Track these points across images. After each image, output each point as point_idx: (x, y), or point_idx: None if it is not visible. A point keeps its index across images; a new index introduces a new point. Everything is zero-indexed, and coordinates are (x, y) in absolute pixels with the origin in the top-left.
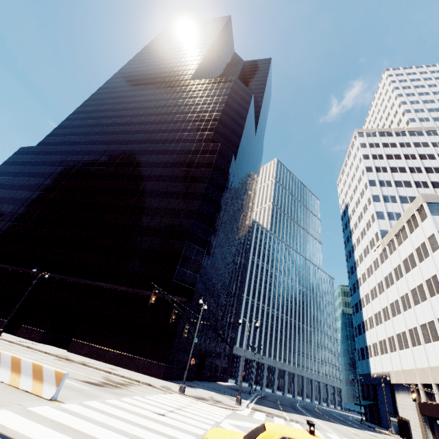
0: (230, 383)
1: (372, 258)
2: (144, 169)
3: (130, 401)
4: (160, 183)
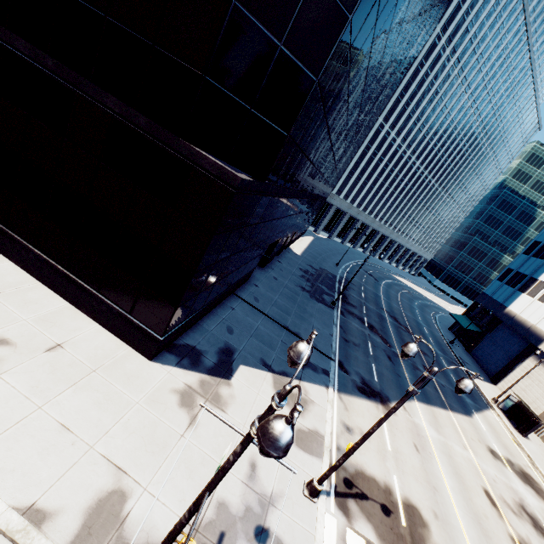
0: (308, 238)
1: None
2: None
3: None
4: None
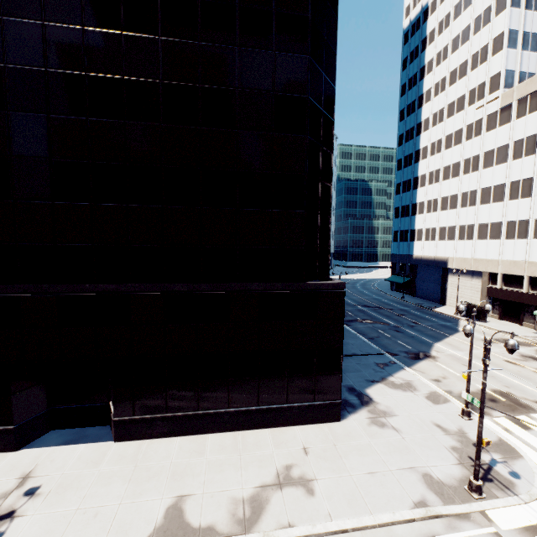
0: None
1: (466, 120)
2: None
3: None
4: None
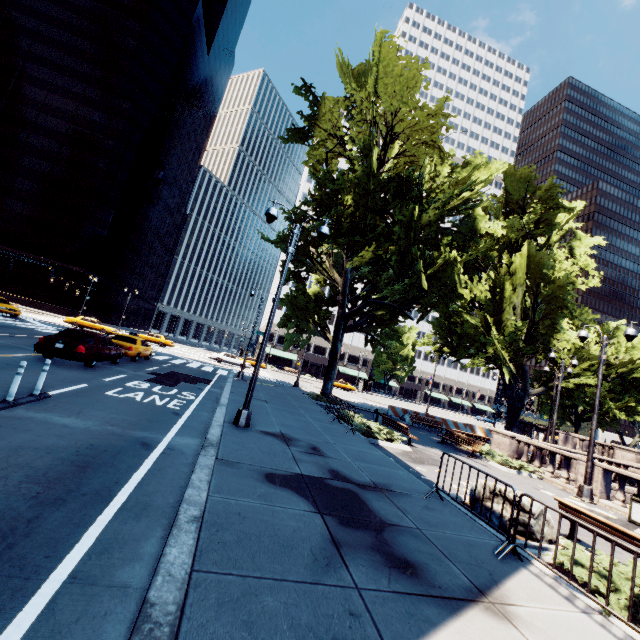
0: None
1: None
2: (25, 109)
3: (46, 317)
4: (52, 142)
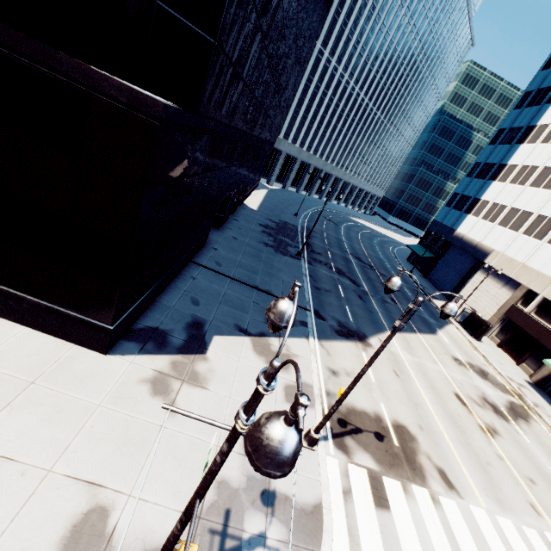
0: (261, 191)
1: None
2: None
3: None
4: None
